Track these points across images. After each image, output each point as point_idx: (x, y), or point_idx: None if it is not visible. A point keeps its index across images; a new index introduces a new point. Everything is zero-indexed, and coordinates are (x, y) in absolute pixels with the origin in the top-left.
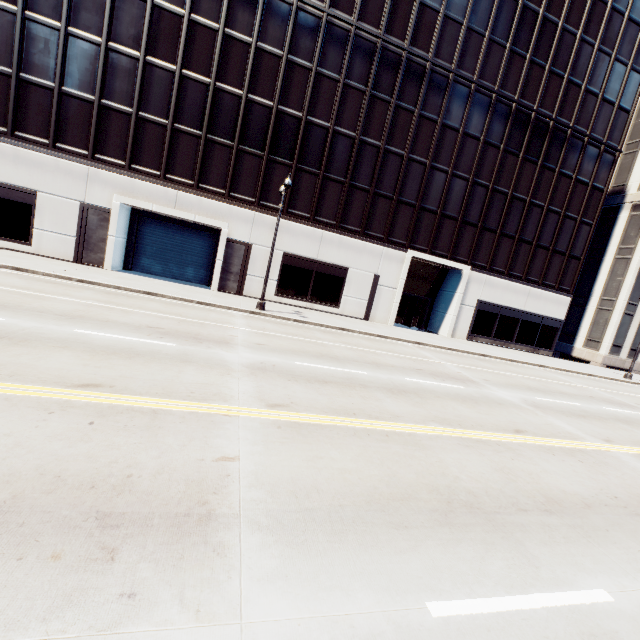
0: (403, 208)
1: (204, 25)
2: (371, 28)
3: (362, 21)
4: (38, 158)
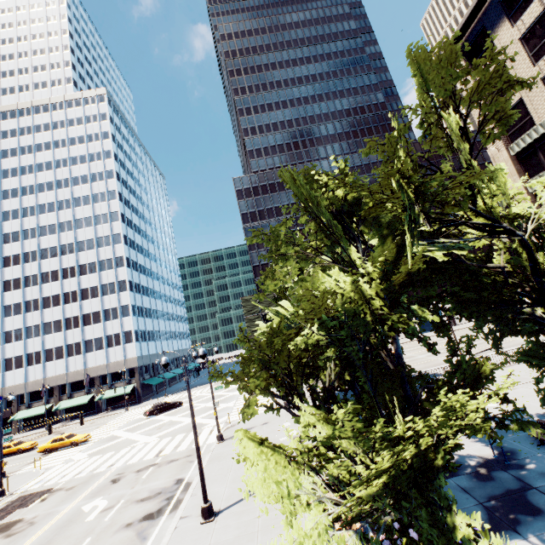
0: None
1: None
2: None
3: None
4: None
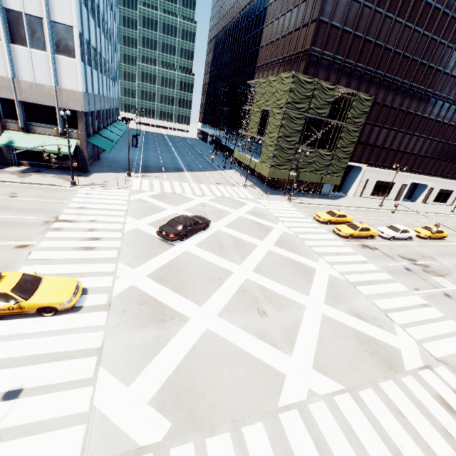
0: None
1: (450, 125)
2: None
3: None
4: (399, 173)
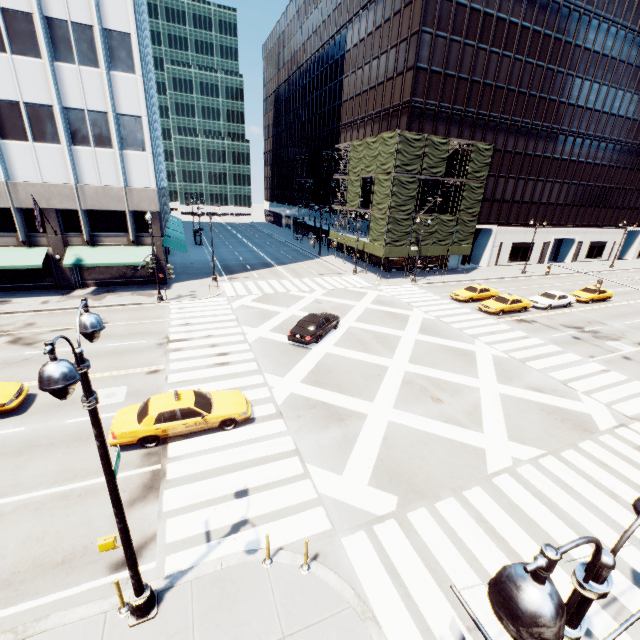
0: (628, 211)
1: (588, 163)
2: (635, 142)
3: (632, 141)
4: (537, 230)
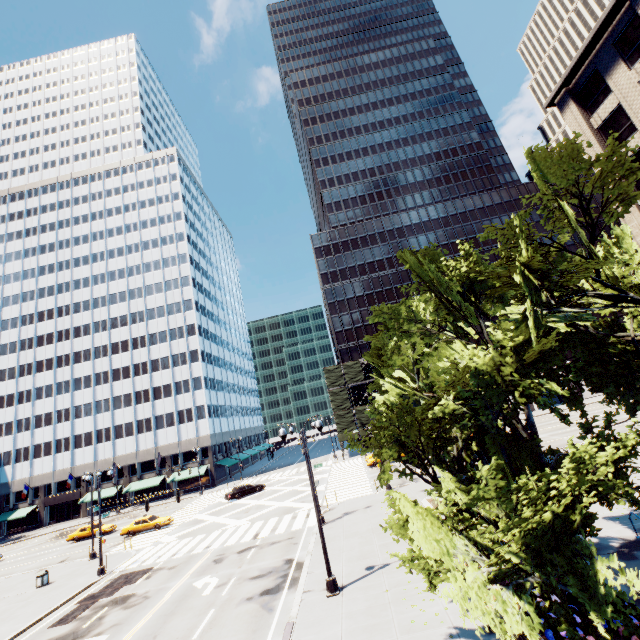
0: None
1: None
2: None
3: None
4: None
